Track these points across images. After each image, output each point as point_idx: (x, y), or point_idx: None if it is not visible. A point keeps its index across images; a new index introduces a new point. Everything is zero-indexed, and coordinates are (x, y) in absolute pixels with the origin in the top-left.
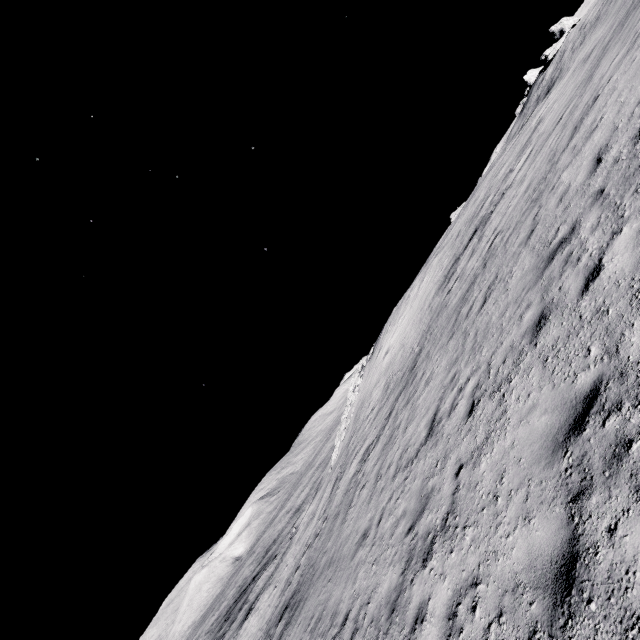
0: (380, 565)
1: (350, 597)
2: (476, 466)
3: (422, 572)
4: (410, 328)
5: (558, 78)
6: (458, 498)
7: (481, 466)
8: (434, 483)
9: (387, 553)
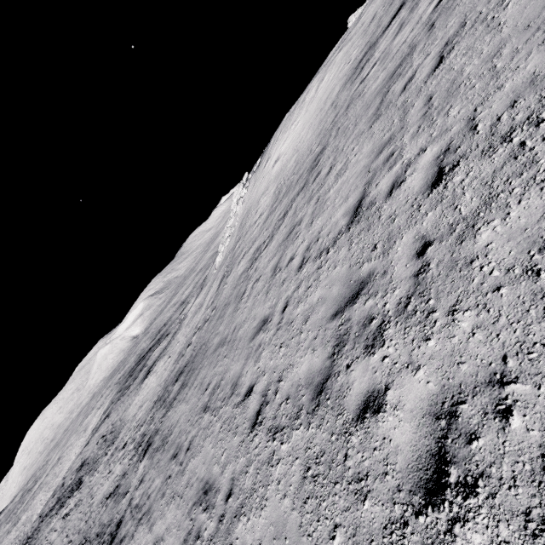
0: (292, 348)
1: (253, 373)
2: (466, 239)
3: (367, 359)
4: (306, 132)
5: None
6: (429, 279)
7: (480, 238)
8: (373, 267)
9: (301, 337)
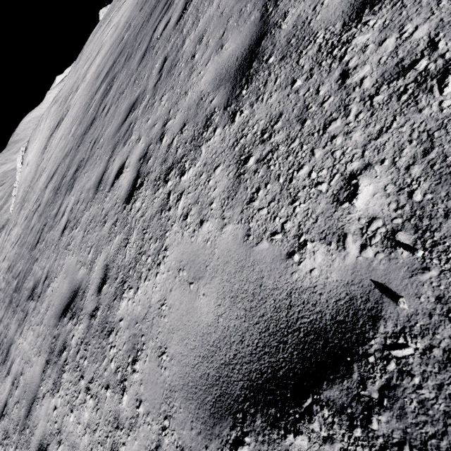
0: None
1: None
2: None
3: None
4: (34, 162)
5: None
6: None
7: None
8: None
9: None
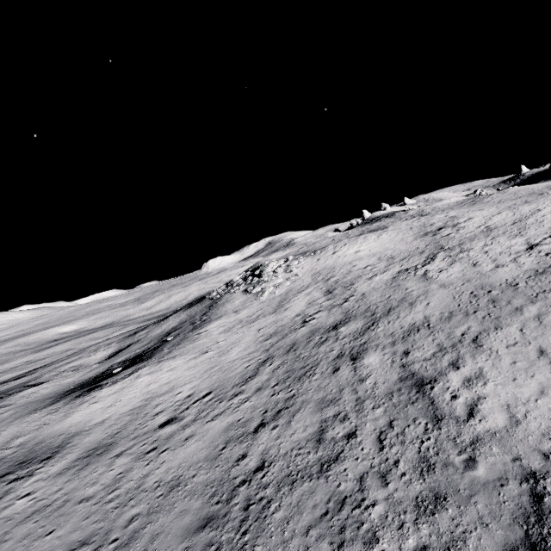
0: (549, 260)
1: (526, 271)
2: None
3: None
4: (393, 245)
5: (430, 214)
6: None
7: None
8: None
9: None
